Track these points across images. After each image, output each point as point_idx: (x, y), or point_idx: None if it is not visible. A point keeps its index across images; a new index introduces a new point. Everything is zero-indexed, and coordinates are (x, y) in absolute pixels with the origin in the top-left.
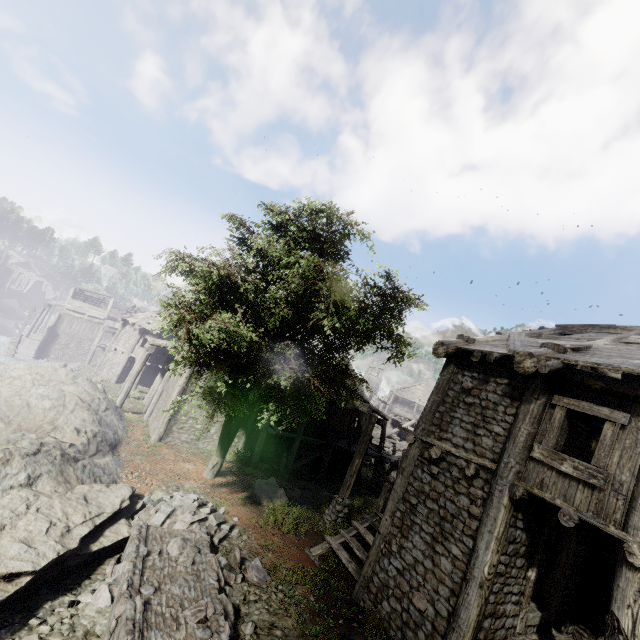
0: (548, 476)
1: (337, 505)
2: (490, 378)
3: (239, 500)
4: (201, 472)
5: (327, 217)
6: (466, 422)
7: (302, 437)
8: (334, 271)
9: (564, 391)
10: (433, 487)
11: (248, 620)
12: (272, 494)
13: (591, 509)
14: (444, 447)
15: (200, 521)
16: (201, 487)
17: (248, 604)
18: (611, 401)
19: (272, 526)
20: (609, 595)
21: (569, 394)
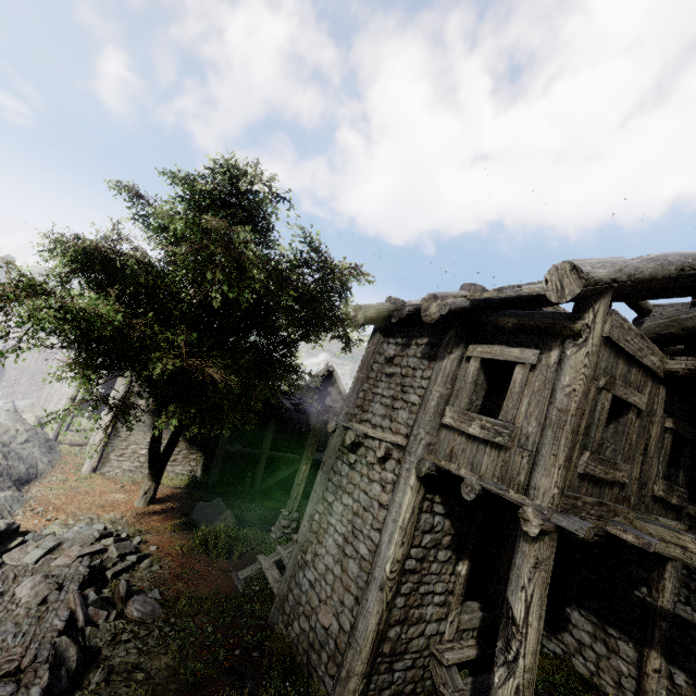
0: (458, 443)
1: (282, 520)
2: (412, 340)
3: (168, 527)
4: (133, 501)
5: (229, 173)
6: (386, 397)
7: (269, 453)
8: (212, 225)
9: (481, 339)
10: (350, 479)
11: (105, 665)
12: (214, 517)
13: (496, 474)
14: (362, 430)
15: (94, 554)
16: (126, 517)
17: (115, 645)
18: (524, 340)
19: (199, 552)
20: (568, 584)
21: (485, 341)
